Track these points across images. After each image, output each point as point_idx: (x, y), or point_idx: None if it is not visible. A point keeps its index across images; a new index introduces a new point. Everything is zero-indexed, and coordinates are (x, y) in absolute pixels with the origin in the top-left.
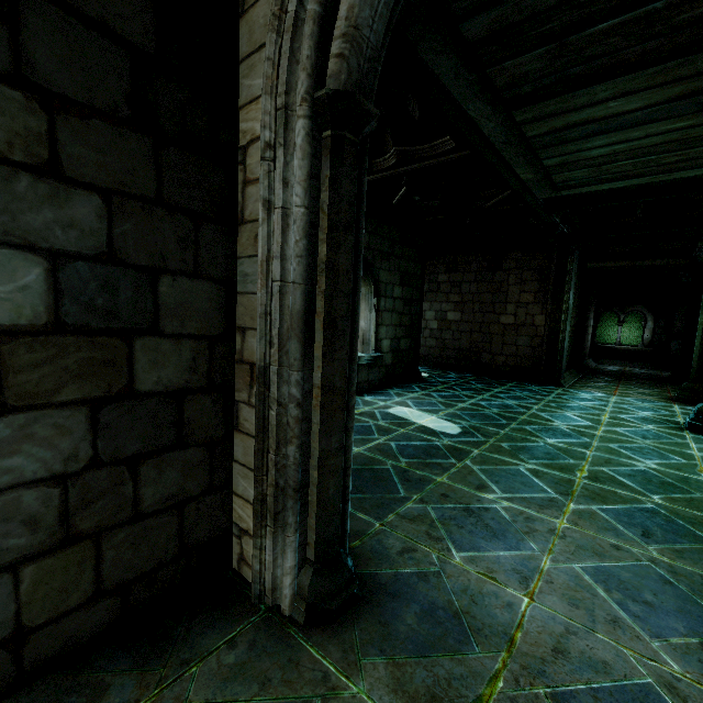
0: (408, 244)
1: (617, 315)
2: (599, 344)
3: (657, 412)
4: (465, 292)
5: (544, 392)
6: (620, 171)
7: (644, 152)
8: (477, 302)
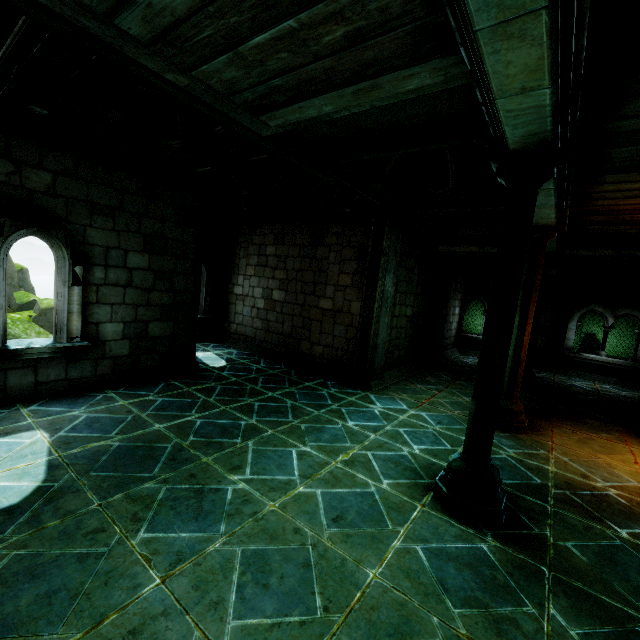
0: (160, 199)
1: (484, 305)
2: (464, 333)
3: (434, 445)
4: (289, 269)
5: (329, 400)
6: (287, 69)
7: (257, 0)
8: (300, 281)
